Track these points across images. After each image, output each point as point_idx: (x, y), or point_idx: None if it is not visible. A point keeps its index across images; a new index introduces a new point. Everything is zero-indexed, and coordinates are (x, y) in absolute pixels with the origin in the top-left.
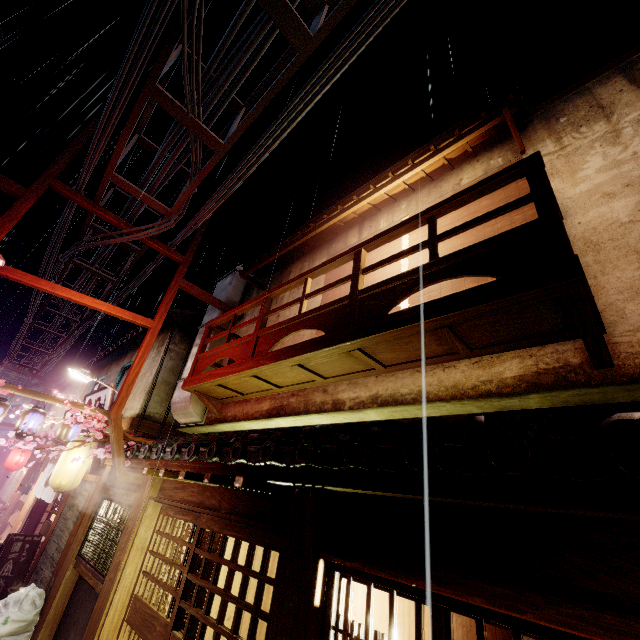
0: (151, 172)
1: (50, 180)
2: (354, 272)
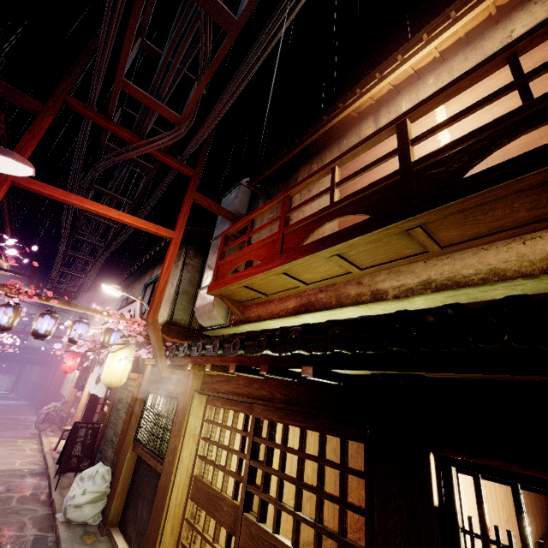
0: (158, 77)
1: (64, 96)
2: (401, 144)
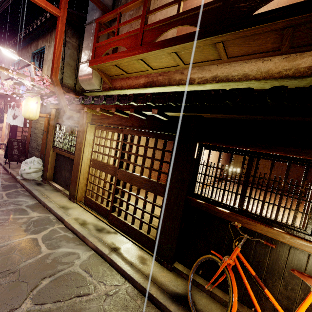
0: None
1: None
2: None
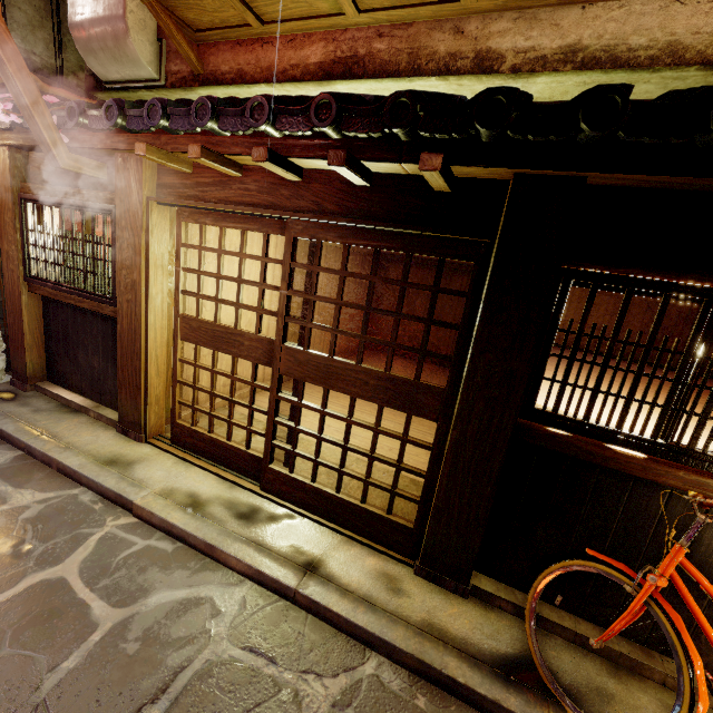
0: None
1: None
2: None
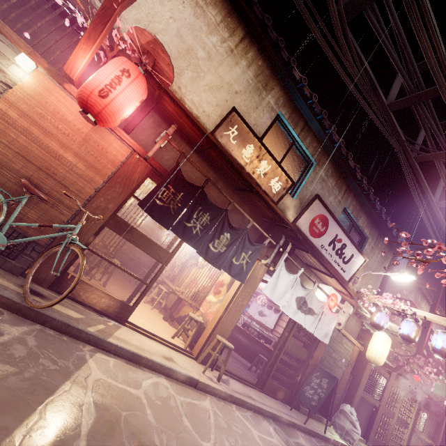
0: None
1: None
2: None
